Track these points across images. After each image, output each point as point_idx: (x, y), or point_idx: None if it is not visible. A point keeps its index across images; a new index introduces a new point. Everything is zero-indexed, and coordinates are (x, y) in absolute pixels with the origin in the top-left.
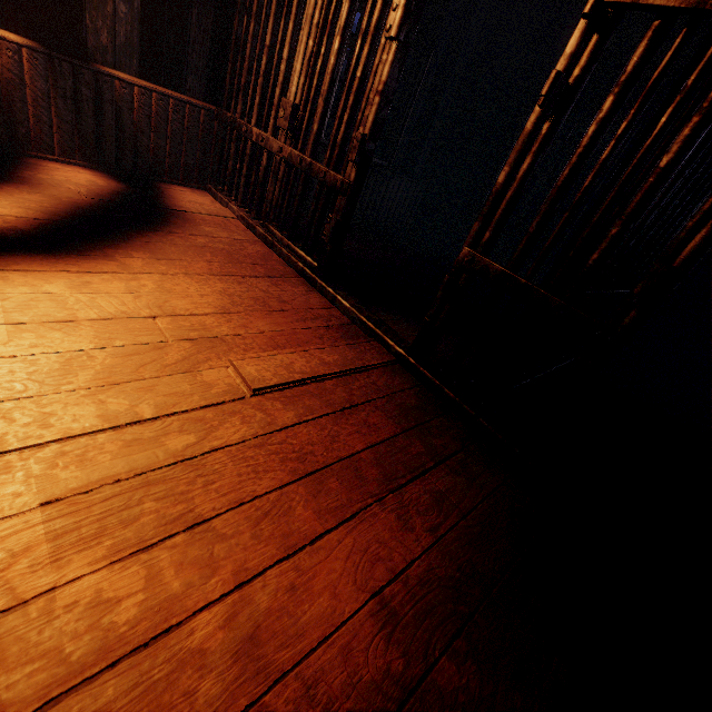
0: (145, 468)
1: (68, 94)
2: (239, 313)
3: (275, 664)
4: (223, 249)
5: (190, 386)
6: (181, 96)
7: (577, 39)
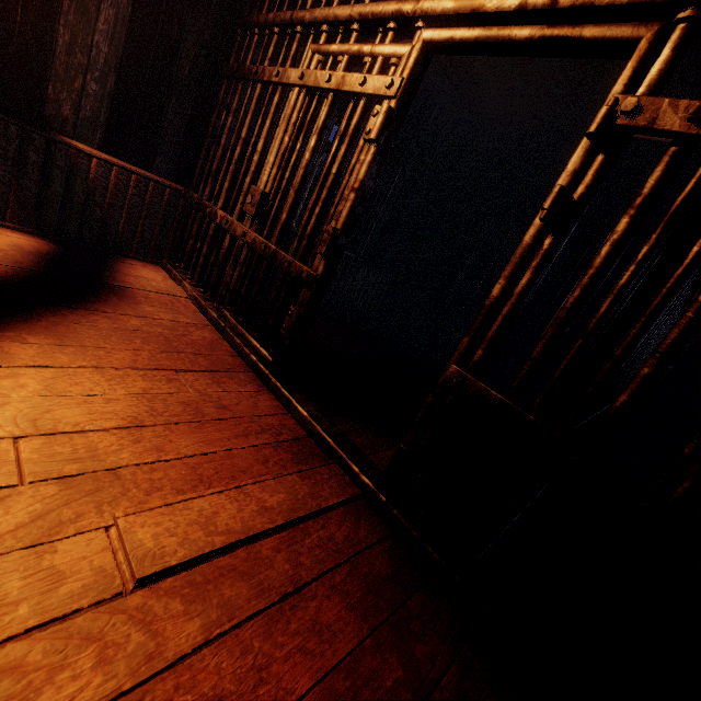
0: None
1: (10, 155)
2: (156, 427)
3: None
4: (160, 334)
5: (21, 583)
6: (146, 173)
7: (581, 157)
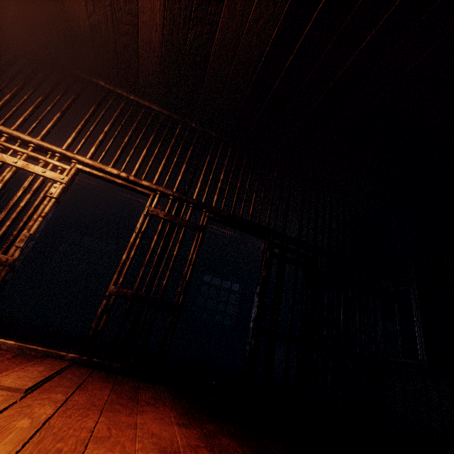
0: (28, 438)
1: None
2: None
3: (177, 448)
4: None
5: None
6: None
7: (143, 219)
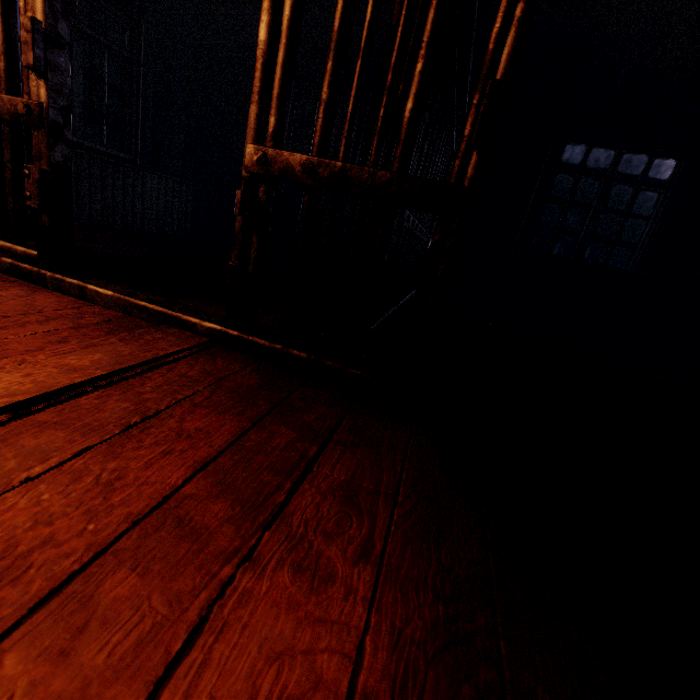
0: None
1: None
2: None
3: None
4: None
5: None
6: None
7: None
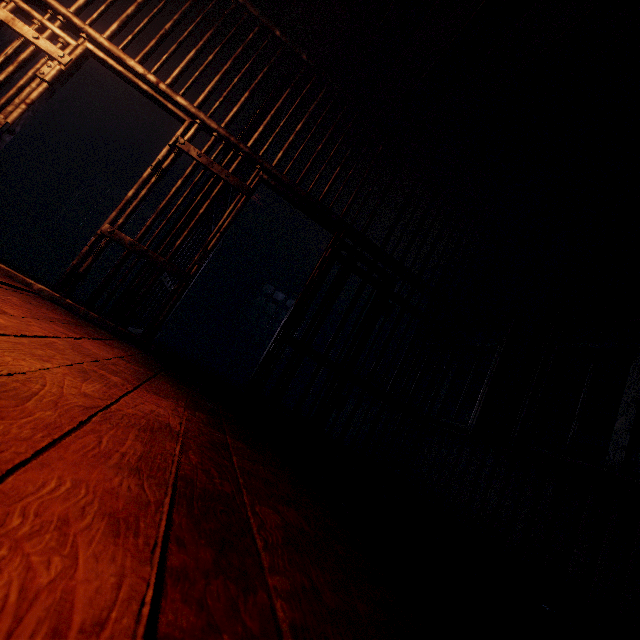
0: None
1: None
2: None
3: (94, 355)
4: None
5: None
6: None
7: (167, 152)
